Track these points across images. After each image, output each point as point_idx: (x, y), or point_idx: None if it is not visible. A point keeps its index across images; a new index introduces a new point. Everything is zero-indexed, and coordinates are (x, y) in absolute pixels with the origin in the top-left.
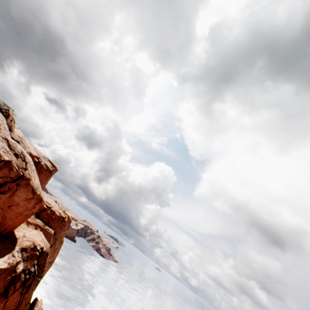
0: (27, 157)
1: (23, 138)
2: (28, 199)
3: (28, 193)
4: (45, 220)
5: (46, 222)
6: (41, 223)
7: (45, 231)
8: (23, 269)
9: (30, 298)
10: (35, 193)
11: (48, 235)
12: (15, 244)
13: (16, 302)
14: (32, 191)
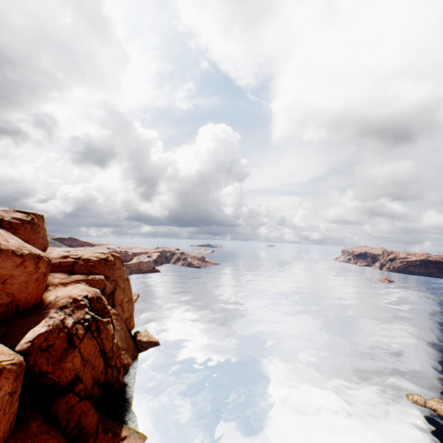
0: None
1: None
2: (20, 264)
3: (13, 259)
4: (84, 272)
5: (88, 273)
6: (81, 276)
7: (92, 281)
8: (74, 322)
9: (113, 335)
10: (22, 255)
11: (99, 282)
12: (50, 309)
13: (95, 345)
14: (15, 255)
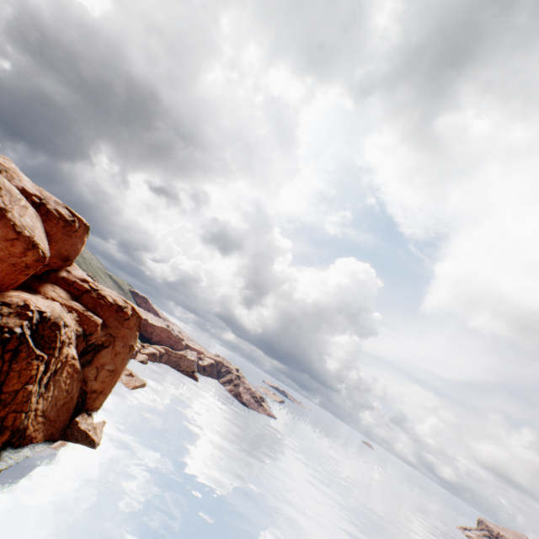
0: (4, 183)
1: (10, 169)
2: (10, 240)
3: (8, 230)
4: (89, 306)
5: (91, 309)
6: (81, 307)
7: (86, 317)
8: None
9: (32, 378)
10: (20, 234)
11: (91, 323)
12: None
13: None
14: (14, 229)
